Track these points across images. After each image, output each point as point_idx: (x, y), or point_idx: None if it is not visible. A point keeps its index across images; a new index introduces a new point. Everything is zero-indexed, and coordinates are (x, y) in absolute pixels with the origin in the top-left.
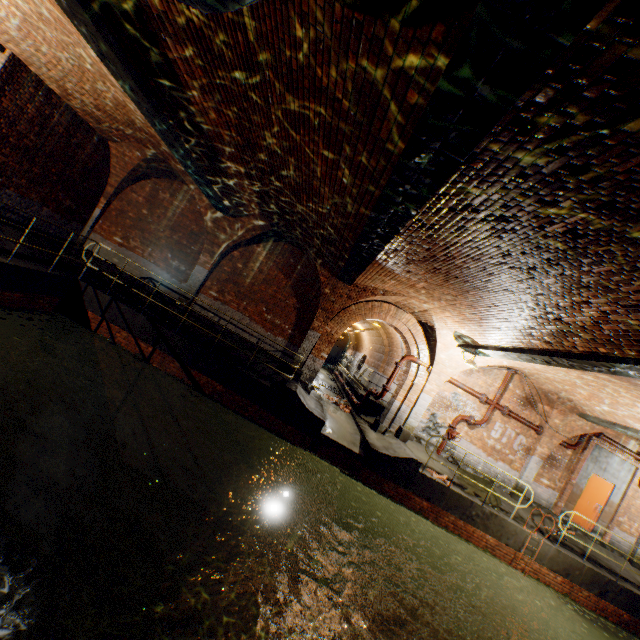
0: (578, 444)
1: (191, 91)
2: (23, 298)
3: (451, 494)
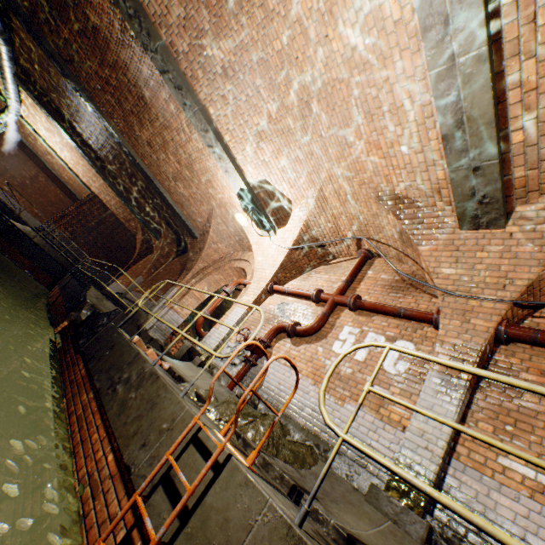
0: None
1: (72, 121)
2: (30, 266)
3: (121, 346)
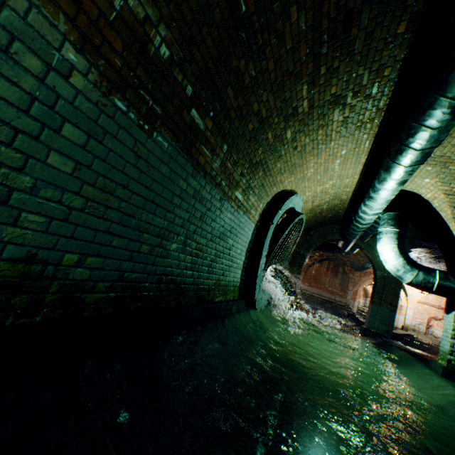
0: None
1: None
2: None
3: (433, 347)
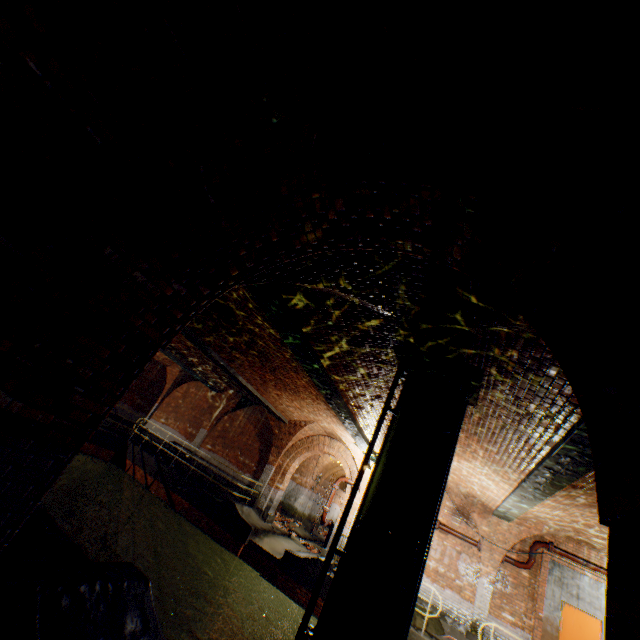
0: (529, 560)
1: None
2: (95, 448)
3: None
